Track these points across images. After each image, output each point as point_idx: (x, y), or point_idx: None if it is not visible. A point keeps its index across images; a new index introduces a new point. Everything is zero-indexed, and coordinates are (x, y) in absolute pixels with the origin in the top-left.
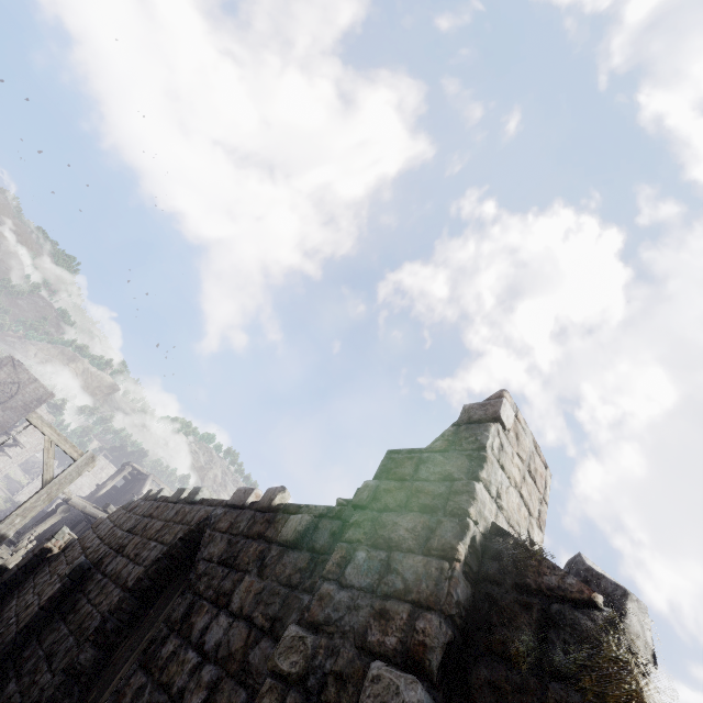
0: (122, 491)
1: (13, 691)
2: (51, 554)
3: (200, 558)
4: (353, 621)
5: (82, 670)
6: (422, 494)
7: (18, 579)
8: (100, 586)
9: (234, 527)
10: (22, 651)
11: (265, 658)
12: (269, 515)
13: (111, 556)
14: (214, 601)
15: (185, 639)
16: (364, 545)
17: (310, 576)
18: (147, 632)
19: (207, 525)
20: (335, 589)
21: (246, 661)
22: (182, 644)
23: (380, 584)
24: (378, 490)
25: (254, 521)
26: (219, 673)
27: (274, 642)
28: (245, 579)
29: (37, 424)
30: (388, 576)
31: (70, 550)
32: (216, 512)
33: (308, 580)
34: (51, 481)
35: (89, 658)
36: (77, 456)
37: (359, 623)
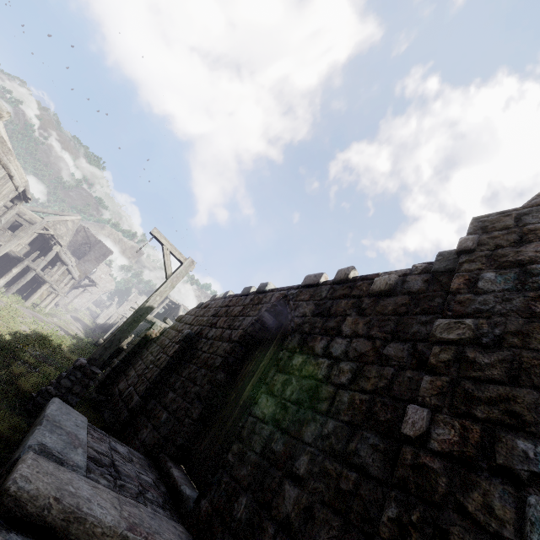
0: (163, 316)
1: (174, 396)
2: (151, 338)
3: (294, 316)
4: (509, 306)
5: (220, 384)
6: (539, 231)
7: (135, 351)
8: (208, 344)
9: (316, 296)
10: (168, 379)
11: (400, 350)
12: (348, 284)
13: (207, 329)
14: (325, 333)
15: (310, 354)
16: (488, 269)
17: (417, 306)
18: (260, 362)
19: (286, 300)
20: (473, 295)
21: (381, 355)
22: (310, 356)
23: (527, 284)
24: (480, 240)
25: (334, 289)
26: (357, 364)
27: (403, 342)
28: (347, 318)
29: (158, 237)
30: (533, 278)
31: (167, 333)
32: (291, 292)
33: (416, 308)
34: (171, 275)
35: (222, 377)
36: (183, 260)
37: (518, 305)
